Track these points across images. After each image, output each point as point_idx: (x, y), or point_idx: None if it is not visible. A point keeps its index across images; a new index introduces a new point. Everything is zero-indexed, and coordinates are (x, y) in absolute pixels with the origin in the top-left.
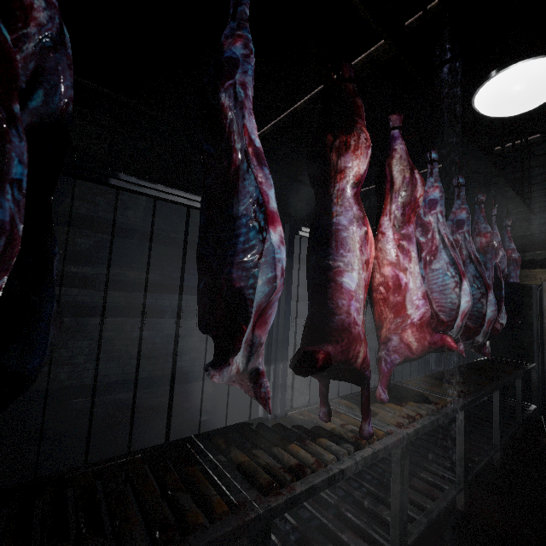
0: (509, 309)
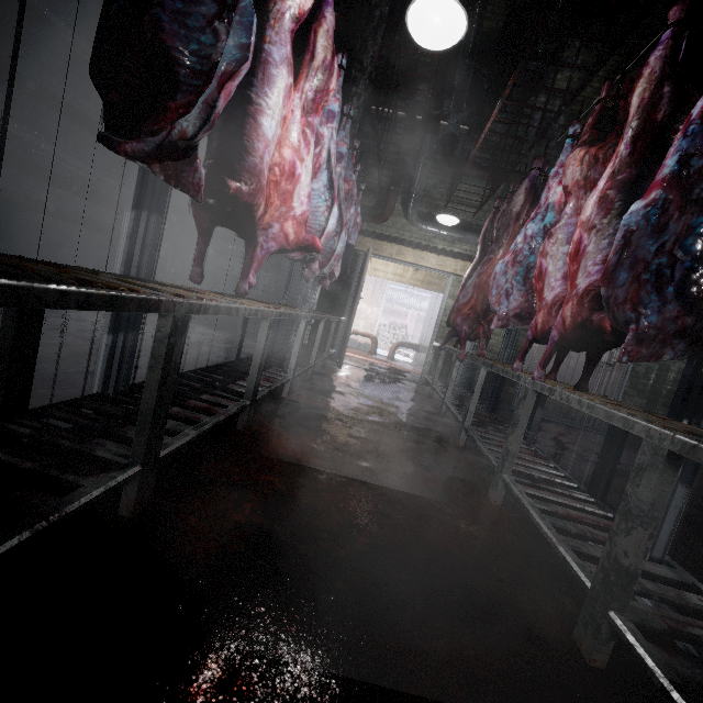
0: (342, 267)
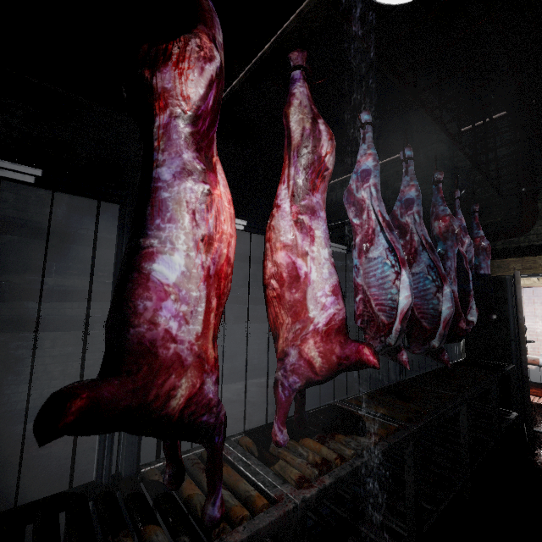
0: (481, 304)
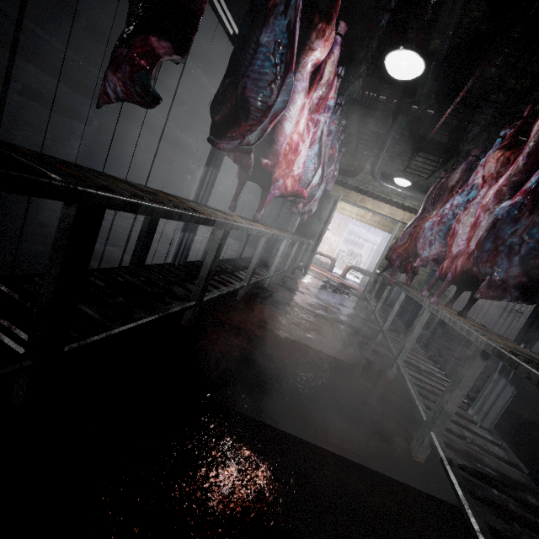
0: (318, 205)
